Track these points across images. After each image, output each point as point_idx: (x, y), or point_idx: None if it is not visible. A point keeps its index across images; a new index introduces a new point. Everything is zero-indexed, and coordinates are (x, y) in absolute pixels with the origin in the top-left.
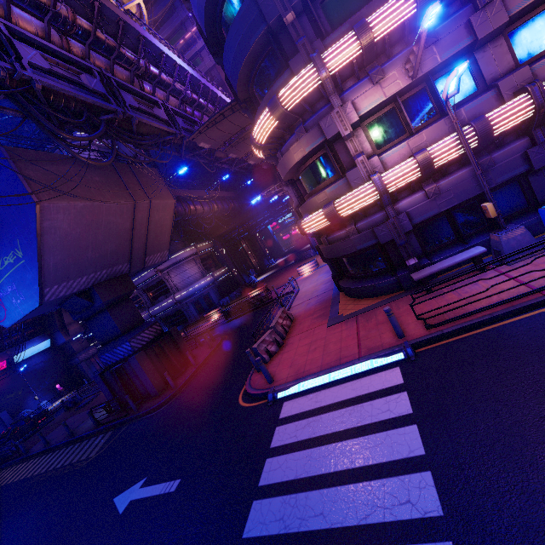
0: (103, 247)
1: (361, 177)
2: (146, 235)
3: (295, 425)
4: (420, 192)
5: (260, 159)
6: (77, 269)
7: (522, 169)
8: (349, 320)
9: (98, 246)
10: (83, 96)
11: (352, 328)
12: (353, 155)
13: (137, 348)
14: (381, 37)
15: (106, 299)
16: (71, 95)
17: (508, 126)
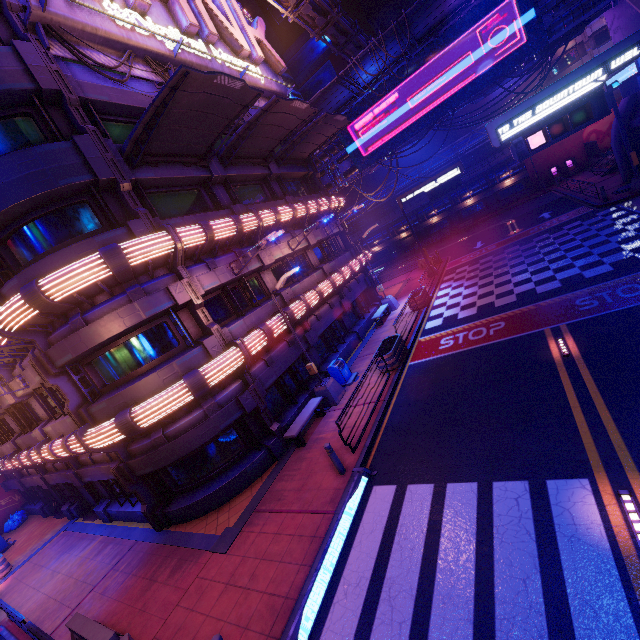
0: None
1: (219, 345)
2: None
3: (379, 625)
4: (261, 362)
5: None
6: None
7: (306, 346)
8: (252, 520)
9: None
10: None
11: (271, 517)
12: (206, 324)
13: None
14: (216, 239)
15: None
16: None
17: (298, 317)
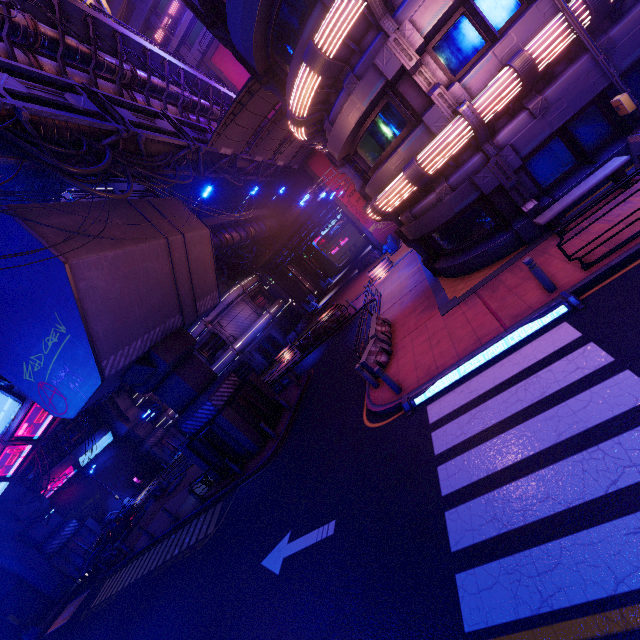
0: (148, 301)
1: (443, 116)
2: (190, 277)
3: (455, 423)
4: (522, 114)
5: (289, 157)
6: (128, 332)
7: None
8: (468, 299)
9: (143, 301)
10: (77, 118)
11: (476, 305)
12: (427, 91)
13: (220, 406)
14: None
15: (169, 360)
16: (62, 122)
17: None
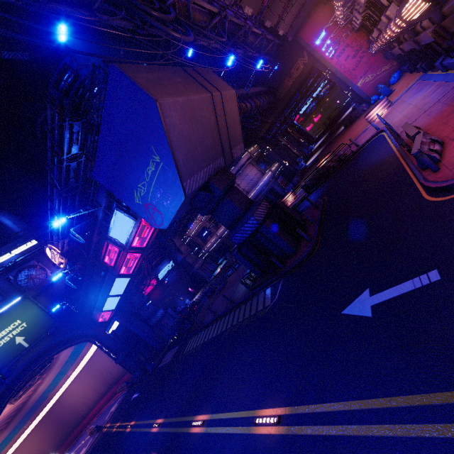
0: (204, 142)
1: None
2: (226, 128)
3: None
4: None
5: (287, 26)
6: (195, 164)
7: None
8: None
9: (201, 141)
10: None
11: None
12: None
13: (260, 221)
14: None
15: (221, 187)
16: None
17: None
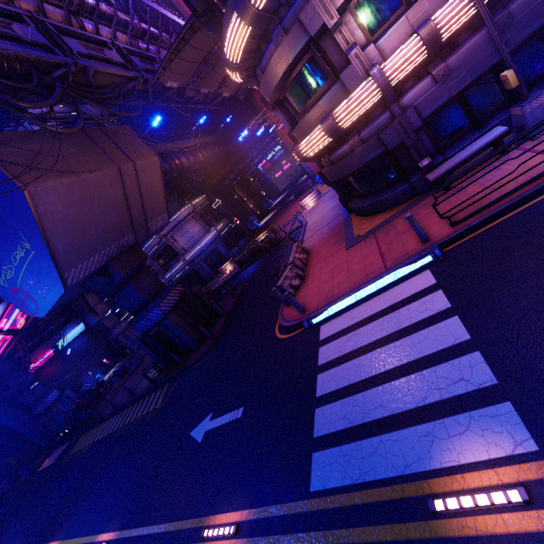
0: (103, 222)
1: (358, 76)
2: (141, 201)
3: (336, 342)
4: (426, 78)
5: (234, 89)
6: (86, 249)
7: None
8: (367, 239)
9: (98, 222)
10: (25, 52)
11: (372, 245)
12: (345, 50)
13: (167, 311)
14: None
15: (123, 272)
16: (10, 55)
17: None
